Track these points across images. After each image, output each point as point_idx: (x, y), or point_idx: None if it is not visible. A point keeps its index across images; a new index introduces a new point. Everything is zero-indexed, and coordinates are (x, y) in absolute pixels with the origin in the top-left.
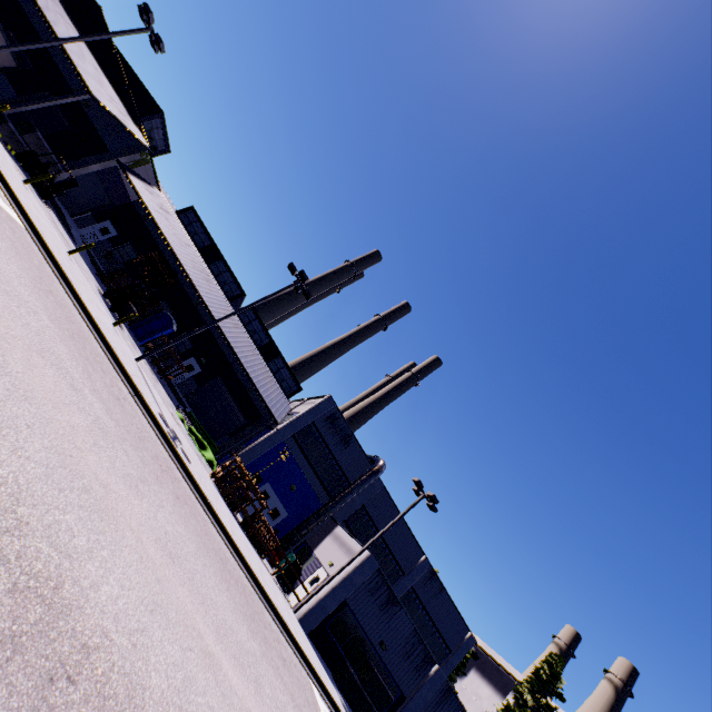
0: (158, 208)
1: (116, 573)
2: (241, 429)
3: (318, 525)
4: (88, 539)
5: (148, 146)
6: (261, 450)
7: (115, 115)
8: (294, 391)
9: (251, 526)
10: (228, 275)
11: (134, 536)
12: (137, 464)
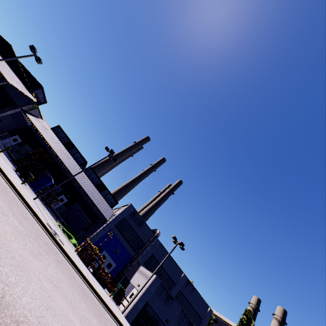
0: (42, 128)
1: (29, 292)
2: (90, 226)
3: (131, 267)
4: (15, 278)
5: (36, 101)
6: (100, 234)
7: (19, 89)
8: (114, 204)
9: (97, 273)
10: (78, 154)
11: (36, 278)
12: (36, 246)
